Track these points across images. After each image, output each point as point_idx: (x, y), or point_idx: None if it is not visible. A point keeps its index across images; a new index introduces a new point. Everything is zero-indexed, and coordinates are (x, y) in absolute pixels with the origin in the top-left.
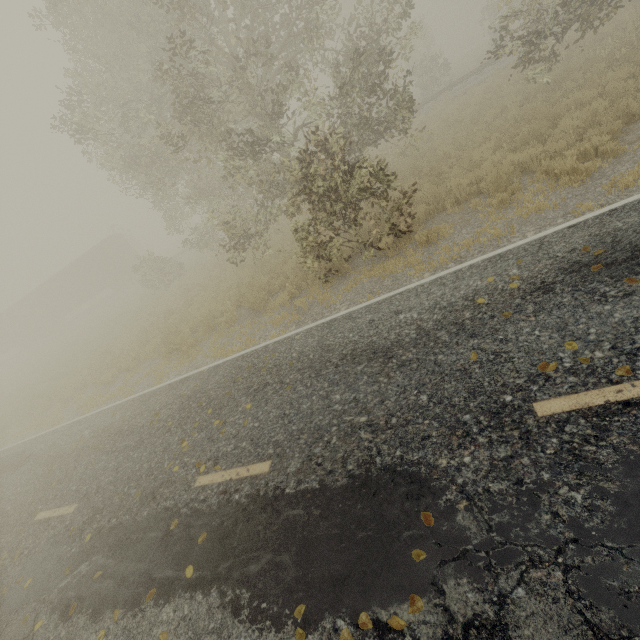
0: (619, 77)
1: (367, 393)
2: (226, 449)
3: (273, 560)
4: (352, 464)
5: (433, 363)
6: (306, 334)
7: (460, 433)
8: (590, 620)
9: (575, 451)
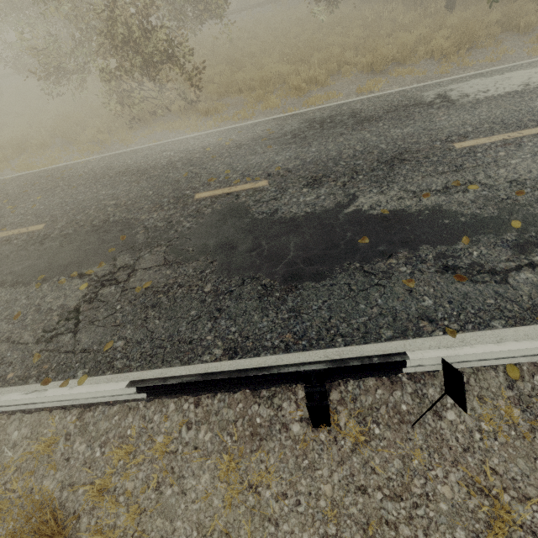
0: (358, 35)
1: (122, 190)
2: (14, 220)
3: (32, 263)
4: (97, 221)
5: (165, 177)
6: (100, 159)
7: (158, 206)
8: (166, 258)
9: (199, 210)
